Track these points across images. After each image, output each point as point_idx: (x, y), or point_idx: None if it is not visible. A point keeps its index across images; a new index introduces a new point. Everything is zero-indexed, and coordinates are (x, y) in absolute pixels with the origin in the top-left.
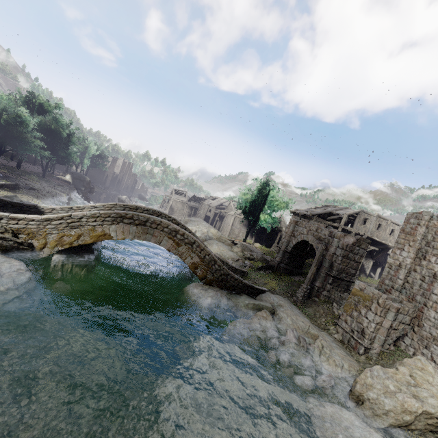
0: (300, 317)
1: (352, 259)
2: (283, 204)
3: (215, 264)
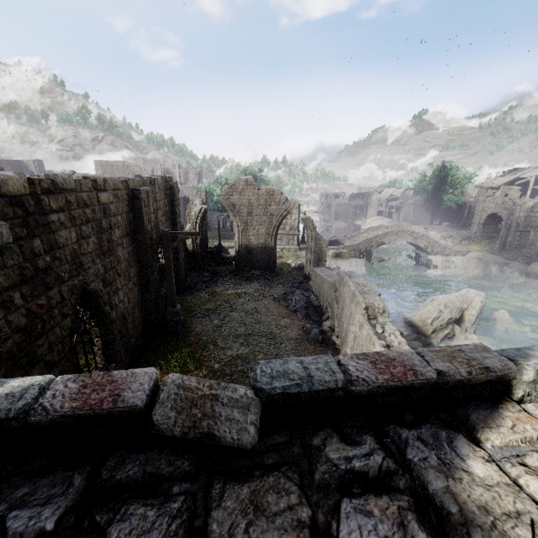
0: (498, 258)
1: (533, 216)
2: (466, 181)
3: (437, 243)
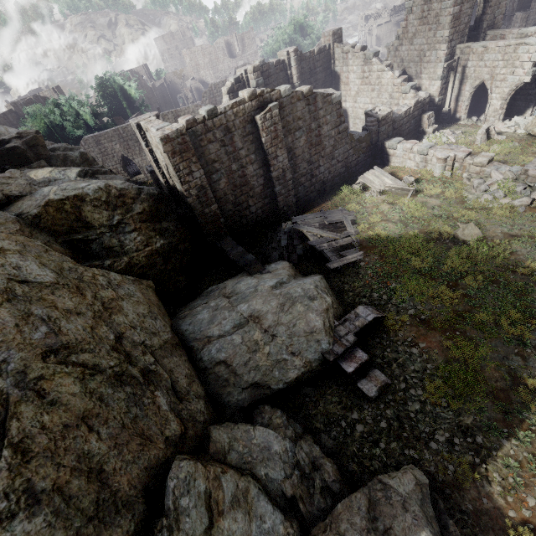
0: None
1: None
2: None
3: None
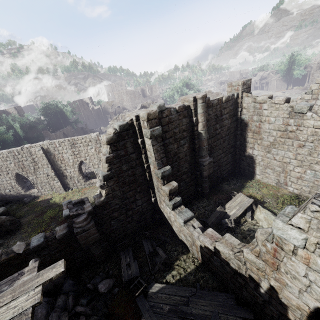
0: None
1: None
2: (306, 61)
3: None
